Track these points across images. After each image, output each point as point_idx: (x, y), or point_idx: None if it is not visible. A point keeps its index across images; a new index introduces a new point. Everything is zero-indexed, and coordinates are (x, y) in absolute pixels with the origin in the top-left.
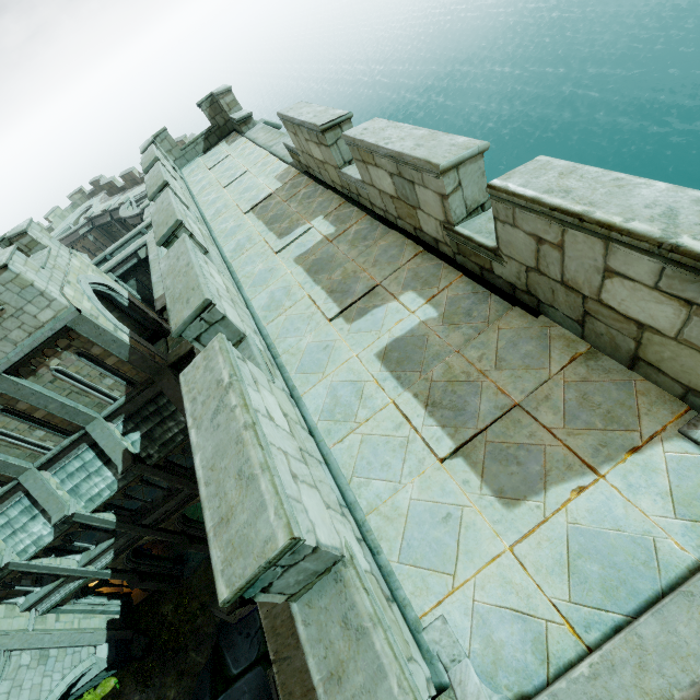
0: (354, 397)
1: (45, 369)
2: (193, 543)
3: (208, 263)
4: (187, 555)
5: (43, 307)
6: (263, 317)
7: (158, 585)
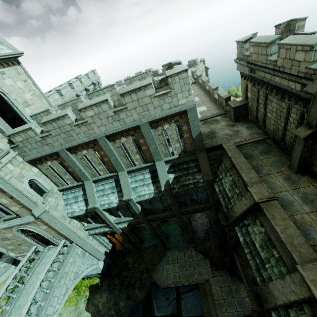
0: None
1: (161, 127)
2: (157, 237)
3: None
4: (144, 239)
5: (184, 97)
6: None
7: (131, 247)
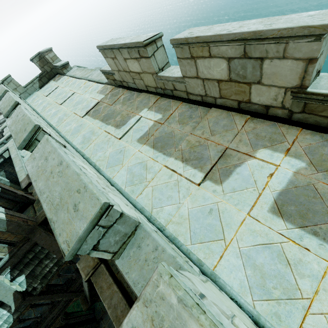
0: (280, 264)
1: None
2: None
3: (74, 156)
4: None
5: None
6: (130, 191)
7: None
